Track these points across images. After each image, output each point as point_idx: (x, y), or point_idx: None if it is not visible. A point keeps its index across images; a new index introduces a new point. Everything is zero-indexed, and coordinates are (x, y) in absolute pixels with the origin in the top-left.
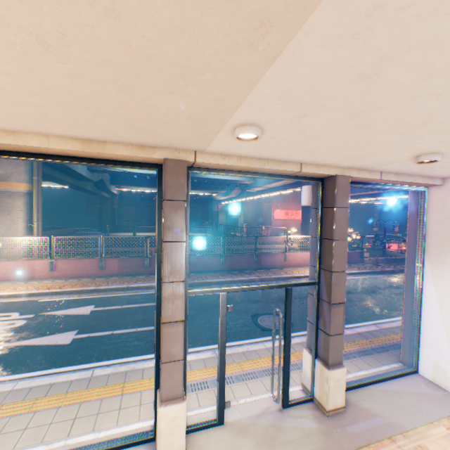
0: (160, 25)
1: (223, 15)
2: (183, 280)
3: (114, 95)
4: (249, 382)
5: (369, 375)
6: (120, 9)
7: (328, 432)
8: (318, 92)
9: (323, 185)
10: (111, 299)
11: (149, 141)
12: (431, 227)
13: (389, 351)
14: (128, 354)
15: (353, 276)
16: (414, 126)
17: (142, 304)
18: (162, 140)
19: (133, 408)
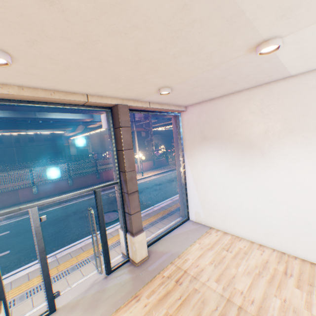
0: None
1: None
2: None
3: None
4: (84, 268)
5: (165, 230)
6: None
7: (137, 276)
8: (20, 12)
9: (113, 112)
10: None
11: None
12: (185, 136)
13: (177, 212)
14: None
15: (164, 174)
16: (135, 62)
17: None
18: None
19: None
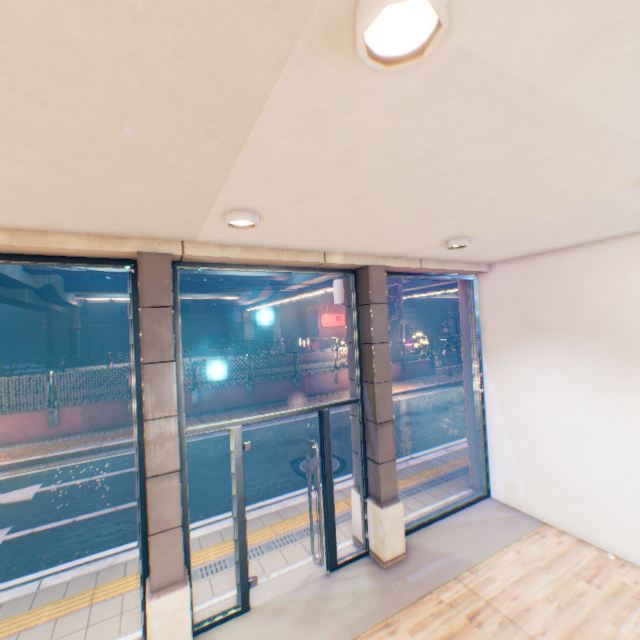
0: (99, 112)
1: (170, 109)
2: (176, 415)
3: (53, 176)
4: (287, 549)
5: (437, 509)
6: (47, 96)
7: (386, 587)
8: (304, 178)
9: (357, 277)
10: (74, 470)
11: (114, 230)
12: (485, 320)
13: (461, 477)
14: (104, 547)
15: (425, 392)
16: (422, 211)
17: (127, 470)
18: (133, 229)
19: (113, 620)
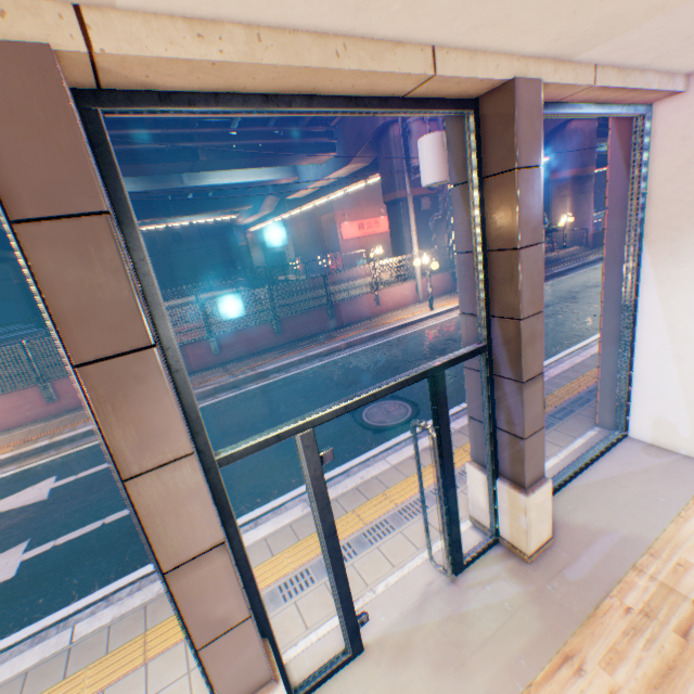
0: None
1: None
2: (190, 452)
3: None
4: (386, 545)
5: (564, 463)
6: None
7: (542, 594)
8: None
9: (480, 118)
10: (90, 455)
11: None
12: (657, 188)
13: (576, 412)
14: (146, 560)
15: None
16: None
17: None
18: None
19: (178, 686)
